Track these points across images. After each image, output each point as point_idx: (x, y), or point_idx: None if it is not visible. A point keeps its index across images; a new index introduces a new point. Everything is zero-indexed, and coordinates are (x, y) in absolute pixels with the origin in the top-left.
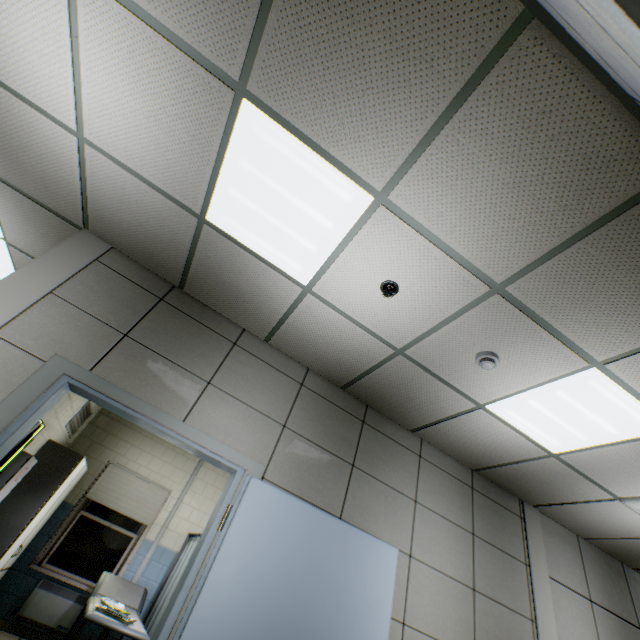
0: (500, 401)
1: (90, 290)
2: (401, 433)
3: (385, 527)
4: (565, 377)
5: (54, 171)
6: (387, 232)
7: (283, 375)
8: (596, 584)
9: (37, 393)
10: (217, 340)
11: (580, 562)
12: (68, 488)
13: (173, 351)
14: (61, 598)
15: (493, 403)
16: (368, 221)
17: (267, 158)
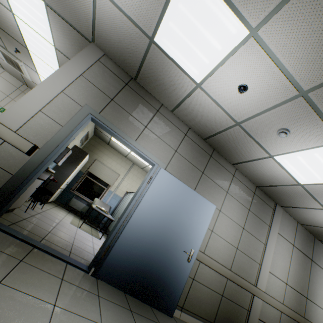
0: (282, 155)
1: (96, 76)
2: (227, 164)
3: (212, 198)
4: (322, 147)
5: (80, 6)
6: (250, 54)
7: (178, 129)
8: (298, 241)
9: (81, 119)
10: (150, 108)
11: (294, 232)
12: (82, 165)
13: (131, 110)
14: (81, 203)
15: (278, 156)
16: (241, 47)
17: (194, 2)
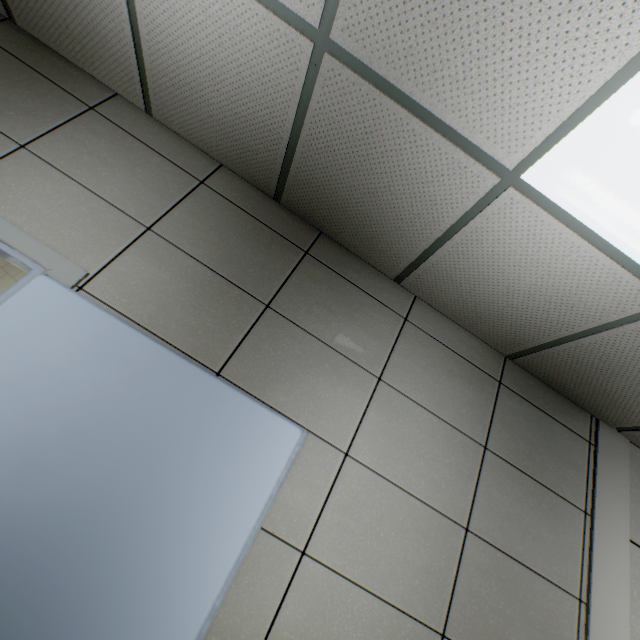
0: (555, 145)
1: None
2: (377, 282)
3: (307, 404)
4: None
5: None
6: None
7: (170, 164)
8: None
9: None
10: (60, 98)
11: None
12: None
13: None
14: None
15: (539, 160)
16: None
17: None
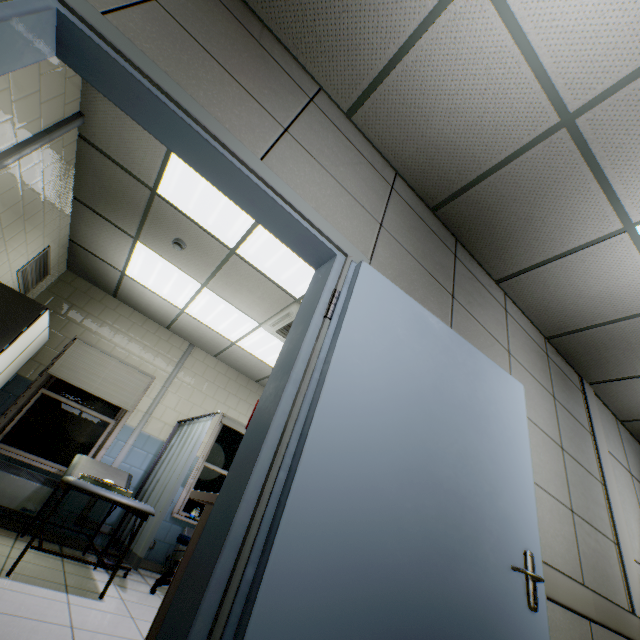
0: None
1: None
2: (488, 282)
3: None
4: None
5: None
6: None
7: (371, 167)
8: (631, 461)
9: None
10: (288, 83)
11: (620, 441)
12: (25, 353)
13: (231, 63)
14: (23, 480)
15: None
16: None
17: None
